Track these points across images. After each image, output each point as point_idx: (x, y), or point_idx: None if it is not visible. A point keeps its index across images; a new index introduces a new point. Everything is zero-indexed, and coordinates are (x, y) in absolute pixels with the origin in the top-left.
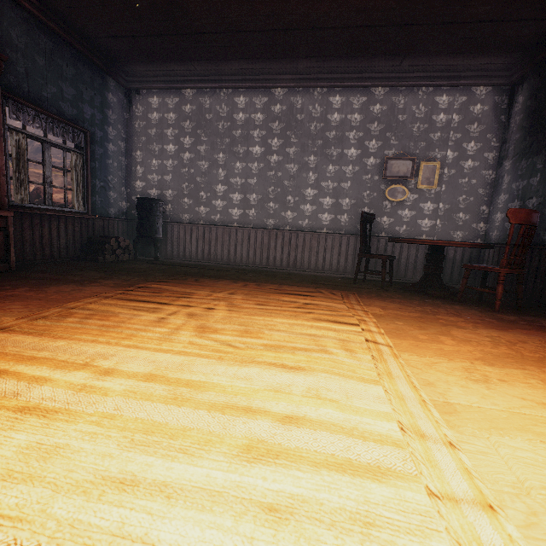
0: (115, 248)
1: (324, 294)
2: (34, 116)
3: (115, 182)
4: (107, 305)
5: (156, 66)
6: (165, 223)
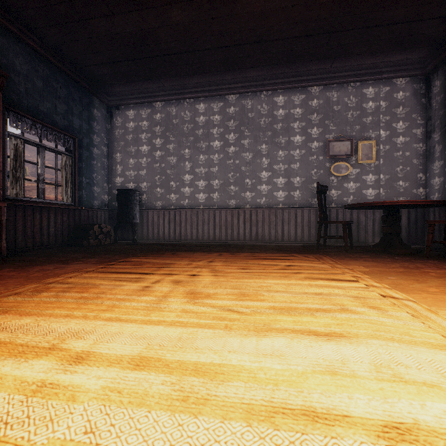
0: (98, 233)
1: (299, 257)
2: (31, 125)
3: (99, 179)
4: (88, 278)
5: (132, 85)
6: (141, 210)
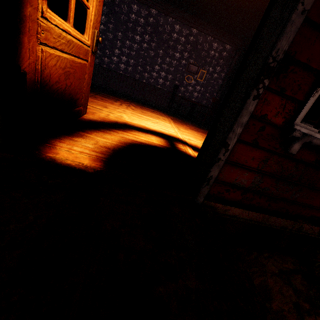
0: None
1: (157, 110)
2: None
3: None
4: (101, 97)
5: None
6: None
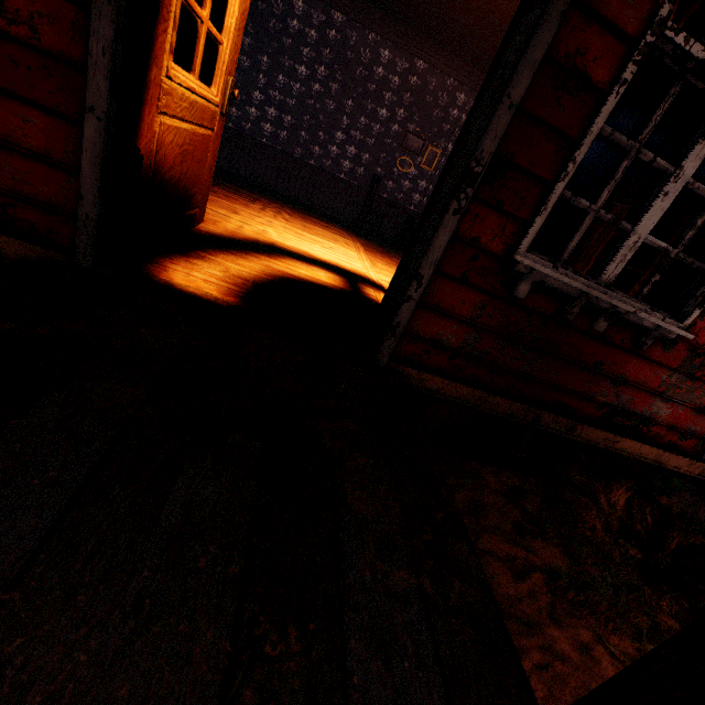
0: None
1: (336, 226)
2: None
3: None
4: (224, 192)
5: None
6: None
